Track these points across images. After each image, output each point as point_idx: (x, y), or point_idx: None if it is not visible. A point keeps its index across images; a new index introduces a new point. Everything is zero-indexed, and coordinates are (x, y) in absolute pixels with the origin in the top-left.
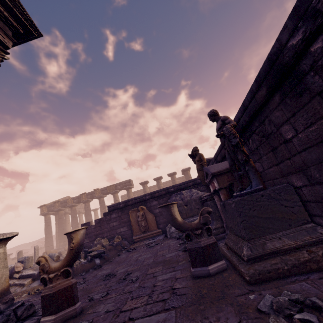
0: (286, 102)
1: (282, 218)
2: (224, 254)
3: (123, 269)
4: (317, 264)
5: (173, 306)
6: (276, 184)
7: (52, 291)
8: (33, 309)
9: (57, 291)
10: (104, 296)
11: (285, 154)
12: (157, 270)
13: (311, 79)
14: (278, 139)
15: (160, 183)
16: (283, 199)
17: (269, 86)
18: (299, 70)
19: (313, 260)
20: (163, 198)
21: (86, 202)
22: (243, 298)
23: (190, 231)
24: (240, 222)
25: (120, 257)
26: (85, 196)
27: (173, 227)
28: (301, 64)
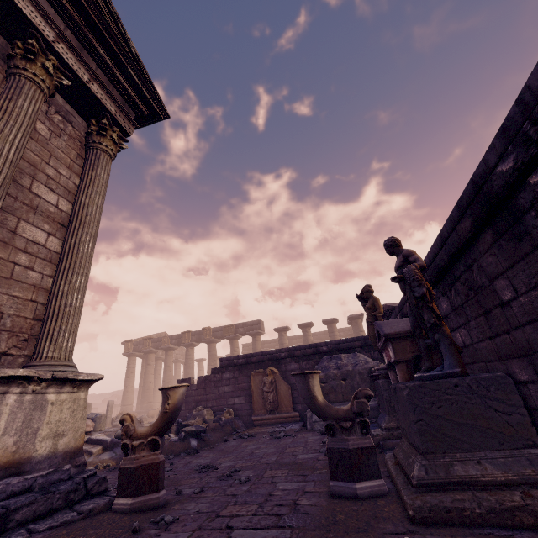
0: (501, 245)
1: (488, 430)
2: (389, 471)
3: (230, 462)
4: (534, 518)
5: (290, 525)
6: (491, 370)
7: (134, 465)
8: (105, 485)
9: (140, 466)
10: (197, 493)
11: (502, 324)
12: (279, 474)
13: (532, 221)
14: (492, 297)
15: (309, 334)
16: (493, 398)
17: (475, 218)
18: (516, 205)
19: (528, 509)
20: (308, 360)
21: (189, 346)
22: (395, 537)
23: (333, 420)
24: (414, 422)
25: (228, 444)
26: (189, 336)
27: None
28: (518, 197)
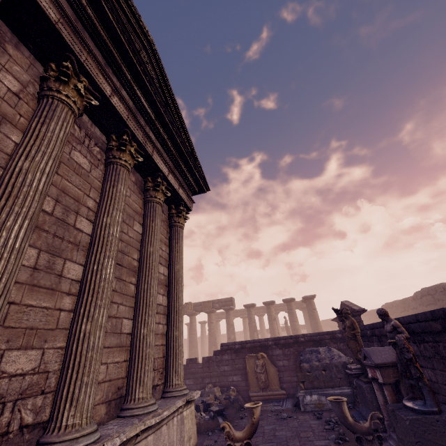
0: None
1: None
2: None
3: (265, 444)
4: None
5: None
6: None
7: None
8: None
9: None
10: None
11: None
12: None
13: None
14: None
15: (272, 311)
16: None
17: (444, 328)
18: None
19: None
20: (289, 348)
21: None
22: None
23: (360, 434)
24: (415, 443)
25: (245, 422)
26: None
27: (308, 397)
28: None
